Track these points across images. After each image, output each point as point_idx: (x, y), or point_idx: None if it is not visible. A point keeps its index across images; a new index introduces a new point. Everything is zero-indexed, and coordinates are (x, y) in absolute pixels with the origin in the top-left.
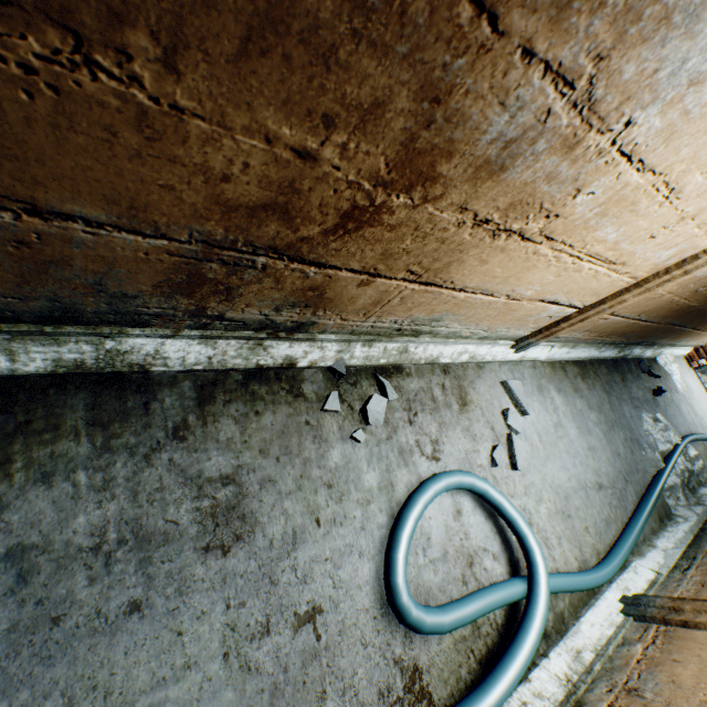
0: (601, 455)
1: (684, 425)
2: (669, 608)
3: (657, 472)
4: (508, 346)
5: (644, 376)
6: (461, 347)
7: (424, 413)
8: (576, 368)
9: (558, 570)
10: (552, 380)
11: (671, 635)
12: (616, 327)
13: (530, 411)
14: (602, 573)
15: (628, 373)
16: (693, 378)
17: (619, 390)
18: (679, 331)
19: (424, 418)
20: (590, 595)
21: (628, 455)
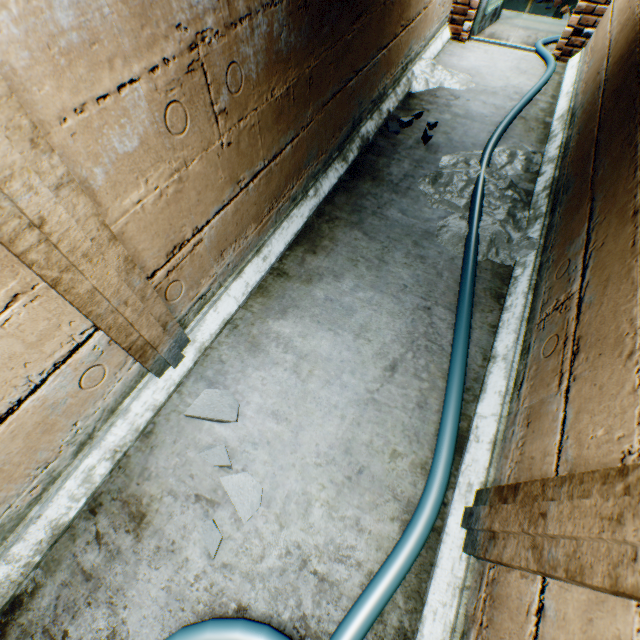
0: (380, 321)
1: (485, 128)
2: (488, 530)
3: (464, 246)
4: (153, 379)
5: (404, 134)
6: (73, 481)
7: (80, 616)
8: (299, 249)
9: (372, 572)
10: (270, 310)
11: (494, 597)
12: (257, 199)
13: (250, 396)
14: (423, 515)
15: (379, 161)
16: (474, 51)
17: (374, 199)
18: (375, 68)
19: (81, 623)
20: (434, 544)
21: (419, 271)
